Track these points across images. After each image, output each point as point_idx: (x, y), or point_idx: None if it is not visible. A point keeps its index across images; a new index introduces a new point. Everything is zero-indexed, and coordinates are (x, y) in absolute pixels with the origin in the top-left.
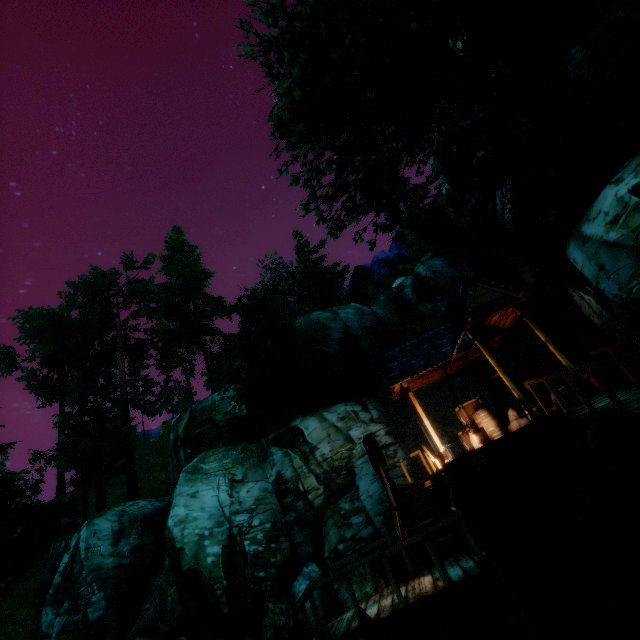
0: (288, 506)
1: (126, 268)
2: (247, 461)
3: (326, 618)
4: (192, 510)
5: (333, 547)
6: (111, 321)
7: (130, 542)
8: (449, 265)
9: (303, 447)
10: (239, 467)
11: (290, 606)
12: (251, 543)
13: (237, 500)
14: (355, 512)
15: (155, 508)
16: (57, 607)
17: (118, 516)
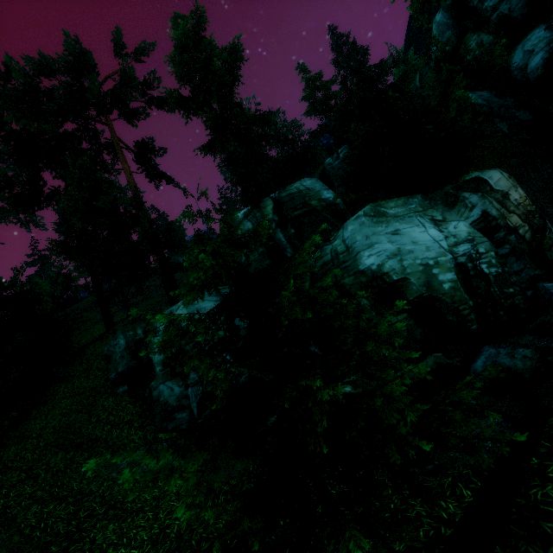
0: (502, 239)
1: (115, 51)
2: (436, 206)
3: None
4: (403, 244)
5: None
6: (106, 112)
7: None
8: (496, 96)
9: (492, 194)
10: (432, 210)
11: None
12: (488, 266)
13: (451, 234)
14: None
15: None
16: (181, 380)
17: (217, 296)
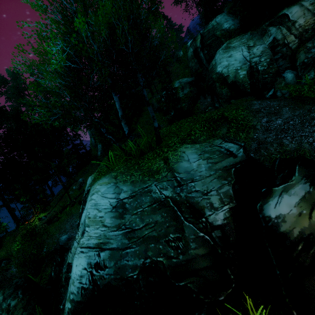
0: (278, 51)
1: None
2: (254, 38)
3: (297, 82)
4: (230, 61)
5: (301, 61)
6: None
7: (187, 90)
8: None
9: (287, 24)
10: (250, 41)
11: (284, 79)
12: (261, 67)
13: (252, 53)
14: (313, 47)
15: (191, 80)
16: None
17: (179, 83)
